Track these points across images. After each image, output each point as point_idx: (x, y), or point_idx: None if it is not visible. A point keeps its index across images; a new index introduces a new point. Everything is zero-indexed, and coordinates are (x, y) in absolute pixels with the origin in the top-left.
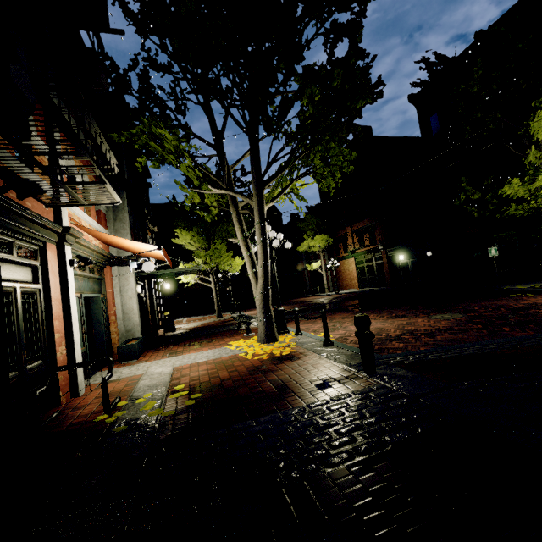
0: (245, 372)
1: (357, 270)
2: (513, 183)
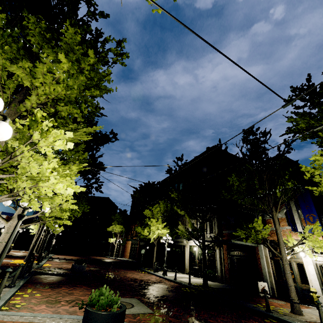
0: (3, 264)
1: (131, 248)
2: (139, 228)
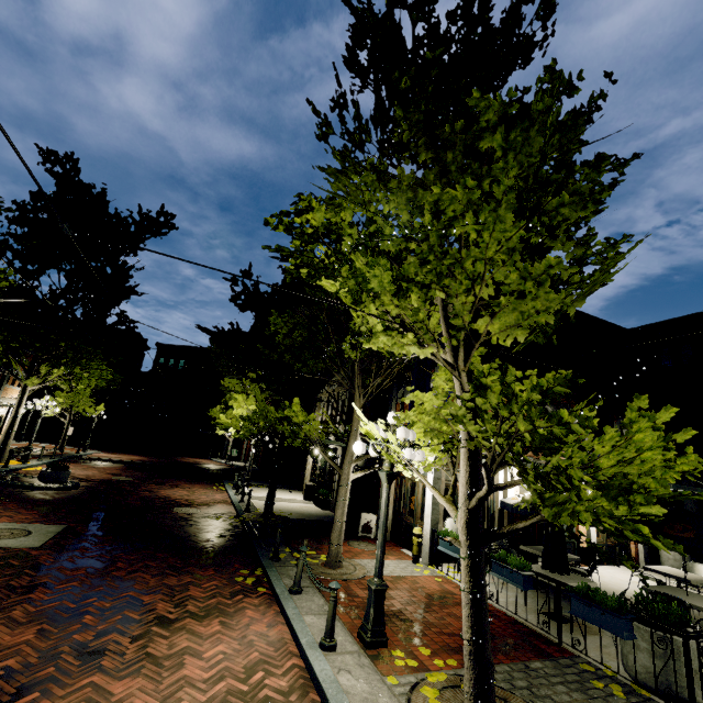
0: None
1: (257, 446)
2: (215, 411)
